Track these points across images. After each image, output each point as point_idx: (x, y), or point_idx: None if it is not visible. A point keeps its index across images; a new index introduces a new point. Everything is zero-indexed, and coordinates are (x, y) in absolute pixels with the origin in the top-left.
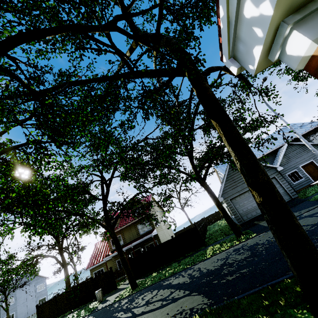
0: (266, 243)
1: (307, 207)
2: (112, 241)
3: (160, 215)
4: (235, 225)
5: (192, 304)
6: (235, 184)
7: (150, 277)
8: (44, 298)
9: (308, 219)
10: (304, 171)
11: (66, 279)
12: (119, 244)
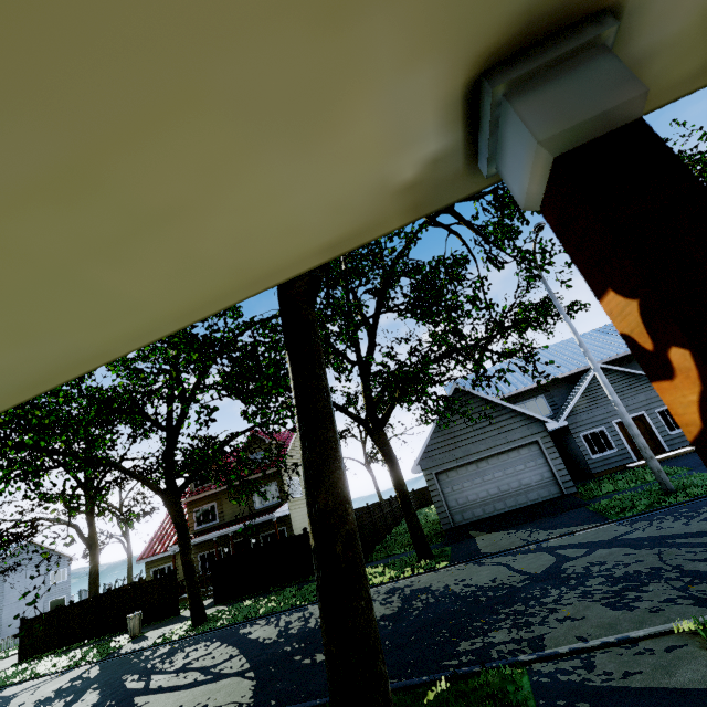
0: (438, 592)
1: (569, 524)
2: (197, 513)
3: None
4: (420, 535)
5: (225, 697)
6: (454, 441)
7: (239, 606)
8: (62, 599)
9: (540, 557)
10: (620, 434)
11: (92, 576)
12: (184, 529)
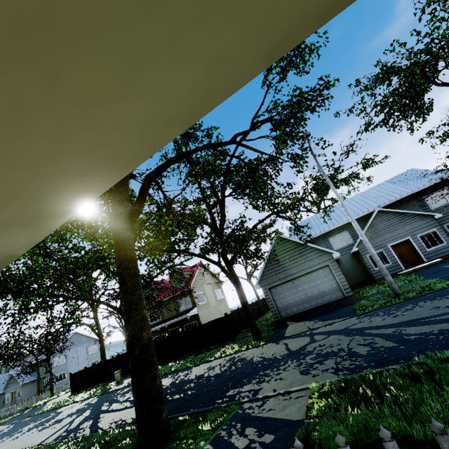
0: (246, 361)
1: (335, 317)
2: (150, 315)
3: (212, 289)
4: (254, 326)
5: (130, 415)
6: (278, 269)
7: (166, 366)
8: (97, 361)
9: (304, 340)
10: (393, 253)
11: (101, 351)
12: None
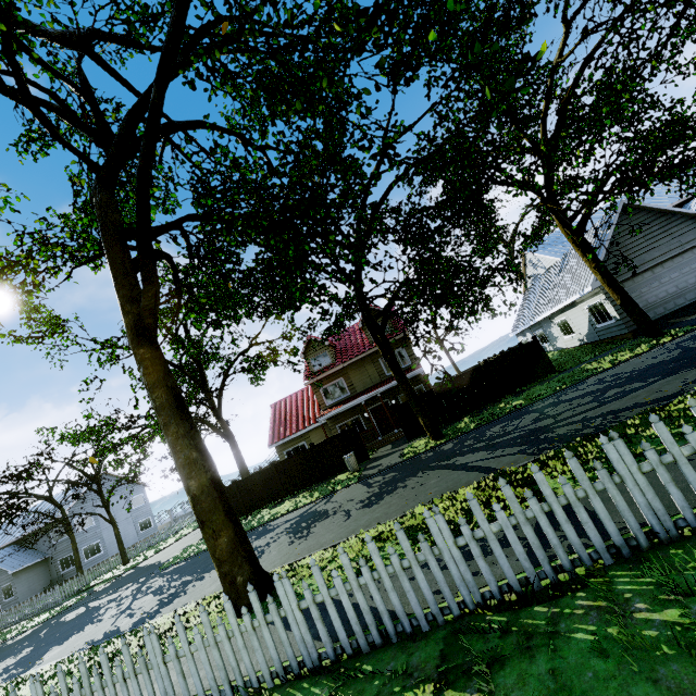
0: None
1: None
2: (324, 391)
3: None
4: (650, 318)
5: None
6: (627, 254)
7: (459, 424)
8: (148, 519)
9: None
10: None
11: (239, 460)
12: (398, 365)
